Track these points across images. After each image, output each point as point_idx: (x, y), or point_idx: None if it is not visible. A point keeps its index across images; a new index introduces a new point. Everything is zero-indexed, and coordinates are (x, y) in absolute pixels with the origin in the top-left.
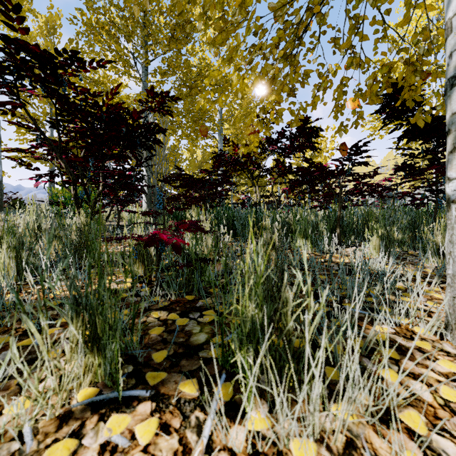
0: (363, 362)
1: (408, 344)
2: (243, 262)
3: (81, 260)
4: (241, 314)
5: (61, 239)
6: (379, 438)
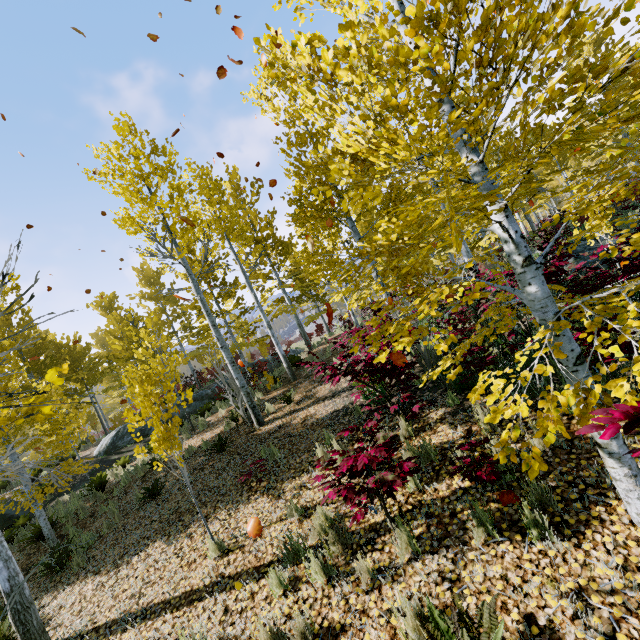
0: (580, 527)
1: (606, 518)
2: (522, 483)
3: (429, 462)
4: (526, 515)
5: (411, 450)
6: (574, 550)
